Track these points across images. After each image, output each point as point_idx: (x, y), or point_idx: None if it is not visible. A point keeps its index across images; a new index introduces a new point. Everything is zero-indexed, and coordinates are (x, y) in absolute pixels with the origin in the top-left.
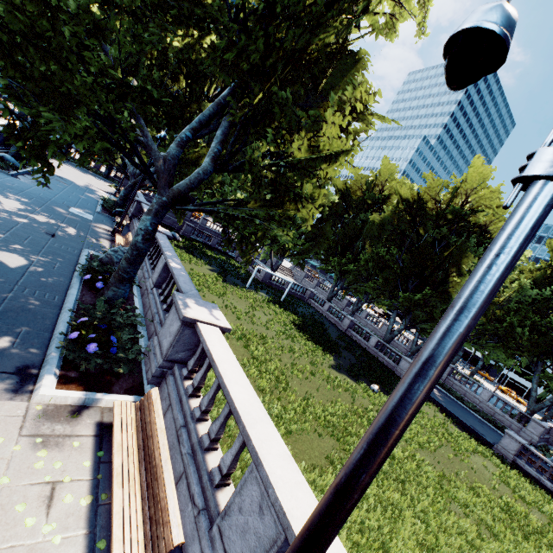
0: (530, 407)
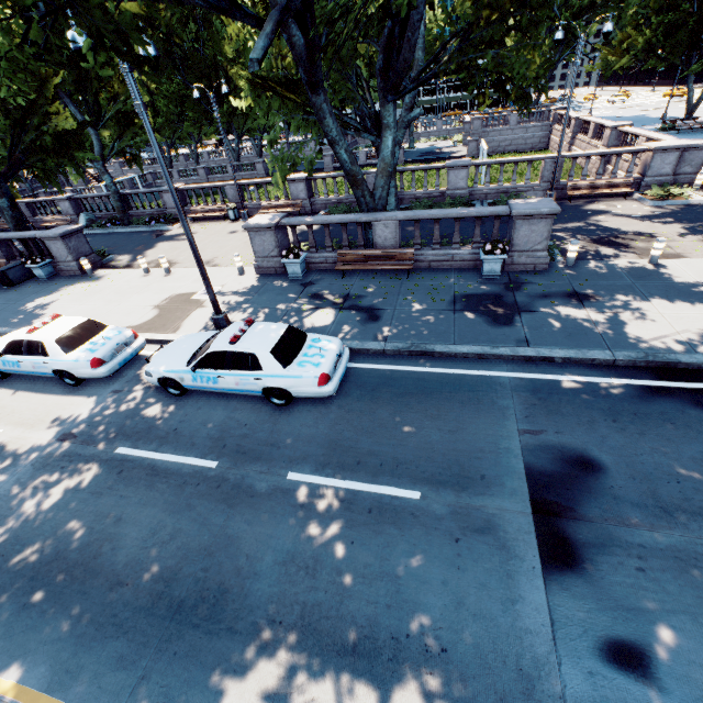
0: None
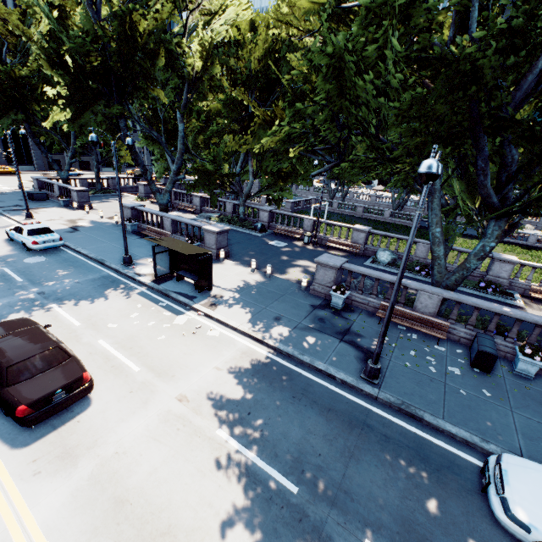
0: None
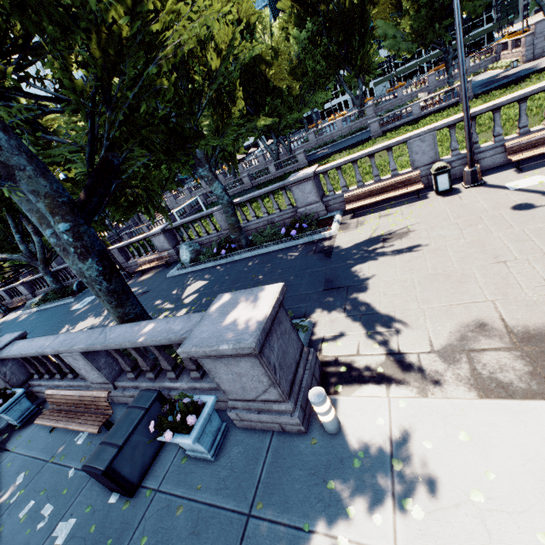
0: (357, 105)
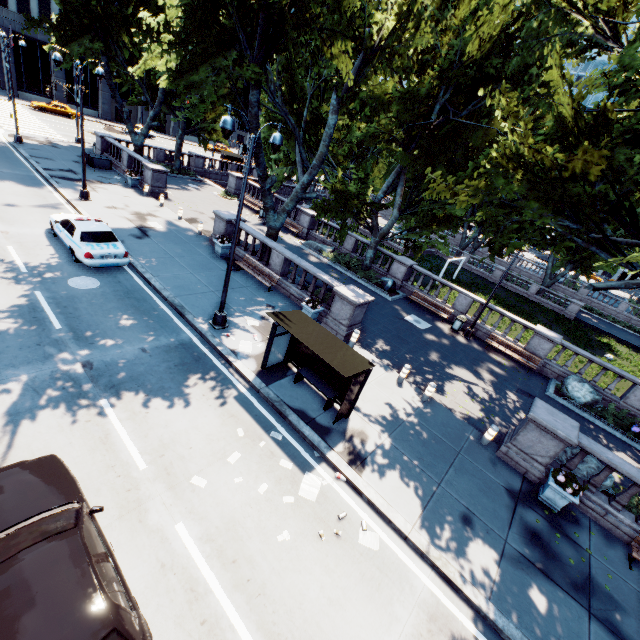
0: None
